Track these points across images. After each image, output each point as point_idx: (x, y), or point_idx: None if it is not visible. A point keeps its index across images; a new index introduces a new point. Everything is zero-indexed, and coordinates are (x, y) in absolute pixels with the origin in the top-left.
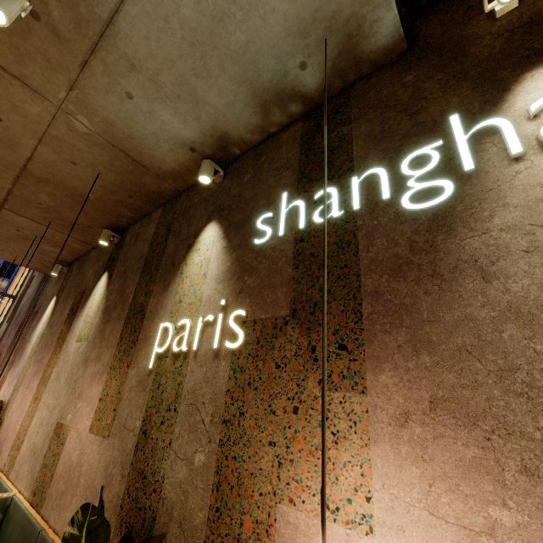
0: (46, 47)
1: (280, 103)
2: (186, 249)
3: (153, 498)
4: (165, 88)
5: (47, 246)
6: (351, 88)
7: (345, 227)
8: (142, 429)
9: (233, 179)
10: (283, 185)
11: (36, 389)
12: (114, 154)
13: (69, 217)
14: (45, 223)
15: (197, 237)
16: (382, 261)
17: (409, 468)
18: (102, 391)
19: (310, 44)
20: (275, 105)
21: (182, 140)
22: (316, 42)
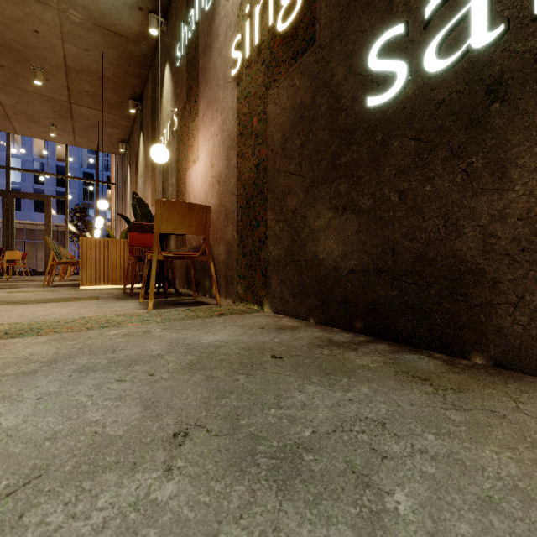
0: None
1: None
2: (161, 91)
3: None
4: None
5: (109, 129)
6: None
7: (196, 35)
8: (162, 189)
9: (170, 24)
10: (183, 17)
11: None
12: (103, 33)
13: (107, 98)
14: (98, 108)
15: (163, 79)
16: (202, 49)
17: (203, 133)
18: (151, 189)
19: None
20: None
21: (131, 4)
22: None
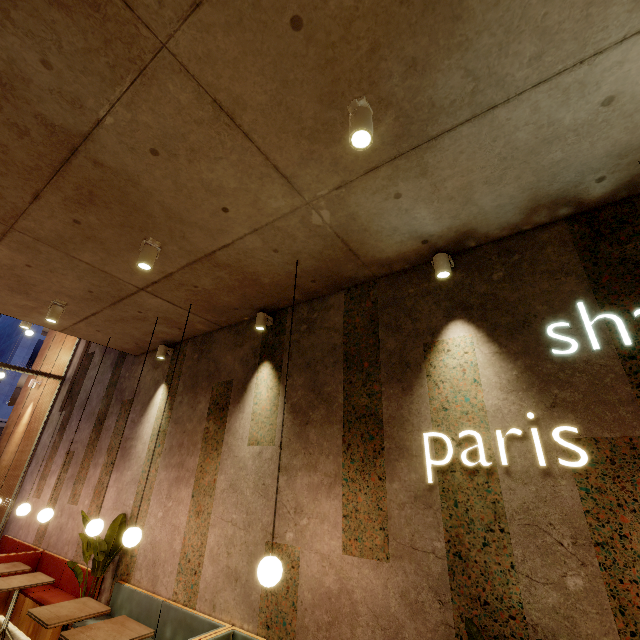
0: (343, 154)
1: (552, 207)
2: (423, 348)
3: (513, 625)
4: (443, 191)
5: (162, 327)
6: (635, 198)
7: None
8: (450, 551)
9: (472, 274)
10: (570, 292)
11: (191, 501)
12: (331, 244)
13: (218, 299)
14: (182, 305)
15: (437, 336)
16: None
17: None
18: (343, 506)
19: (621, 164)
20: (545, 208)
21: (421, 233)
22: (627, 163)
